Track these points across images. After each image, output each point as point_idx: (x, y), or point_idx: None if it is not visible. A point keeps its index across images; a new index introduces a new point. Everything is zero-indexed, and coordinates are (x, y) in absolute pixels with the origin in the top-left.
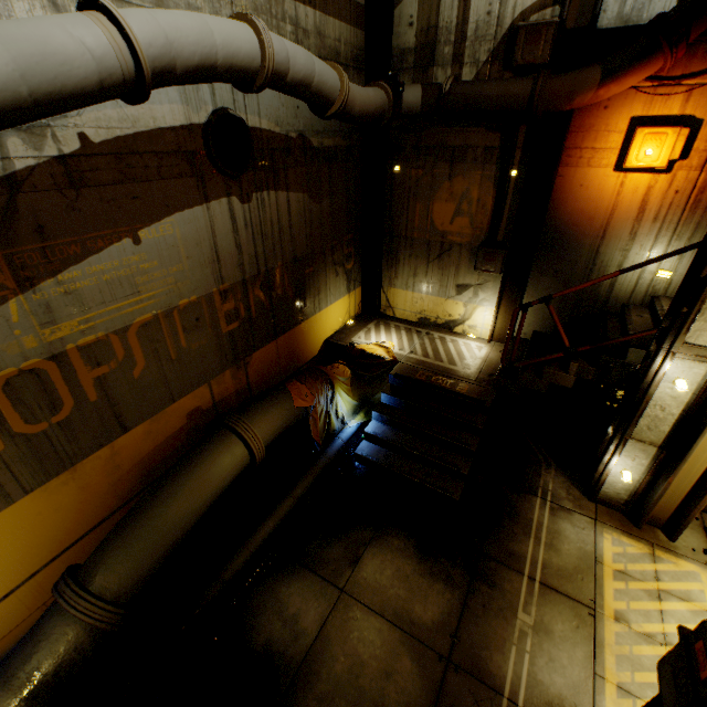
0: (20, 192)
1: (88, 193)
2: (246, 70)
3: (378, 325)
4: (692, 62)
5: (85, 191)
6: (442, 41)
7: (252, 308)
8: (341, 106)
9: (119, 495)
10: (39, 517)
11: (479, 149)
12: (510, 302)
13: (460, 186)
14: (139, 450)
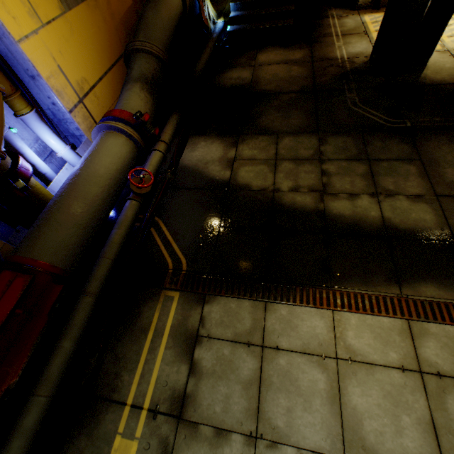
0: None
1: None
2: None
3: None
4: None
5: None
6: None
7: None
8: None
9: (121, 42)
10: (93, 28)
11: None
12: None
13: None
14: (118, 9)
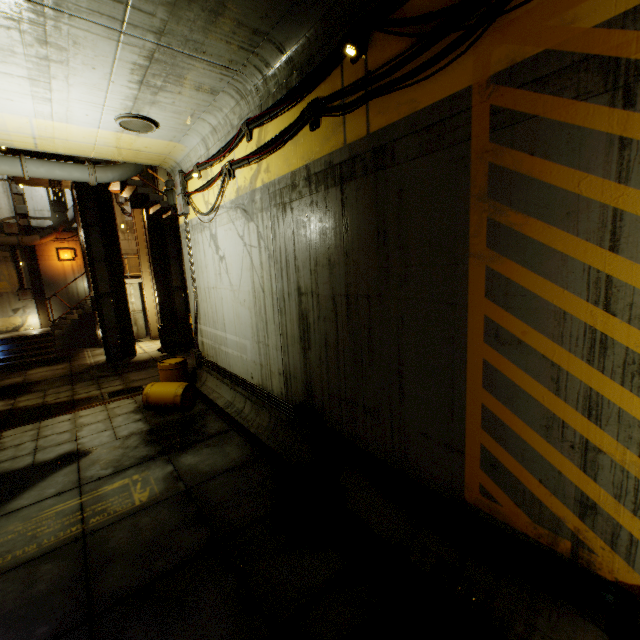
0: None
1: None
2: None
3: None
4: (65, 236)
5: None
6: None
7: None
8: None
9: None
10: None
11: (2, 257)
12: (44, 309)
13: None
14: None
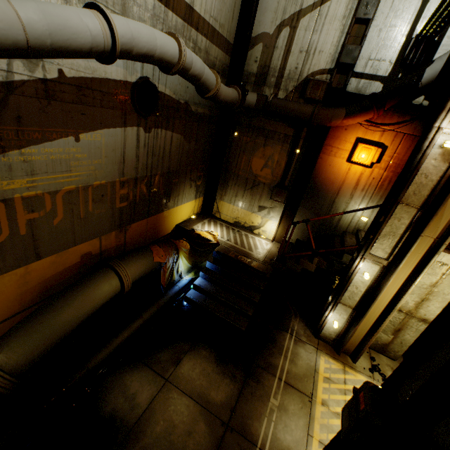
0: (13, 93)
1: (55, 104)
2: (169, 62)
3: (210, 221)
4: (385, 118)
5: (53, 103)
6: (271, 74)
7: (137, 196)
8: (214, 94)
9: (22, 303)
10: None
11: (282, 134)
12: (287, 220)
13: (269, 151)
14: (44, 273)
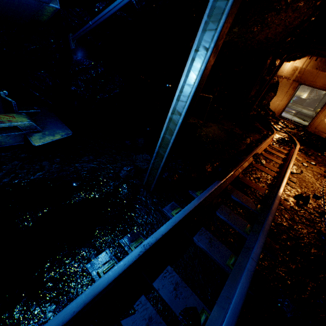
0: None
1: None
2: None
3: None
4: None
5: None
6: None
7: None
8: None
9: None
10: None
11: None
12: (309, 93)
13: None
14: None
